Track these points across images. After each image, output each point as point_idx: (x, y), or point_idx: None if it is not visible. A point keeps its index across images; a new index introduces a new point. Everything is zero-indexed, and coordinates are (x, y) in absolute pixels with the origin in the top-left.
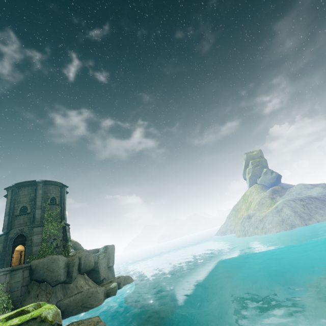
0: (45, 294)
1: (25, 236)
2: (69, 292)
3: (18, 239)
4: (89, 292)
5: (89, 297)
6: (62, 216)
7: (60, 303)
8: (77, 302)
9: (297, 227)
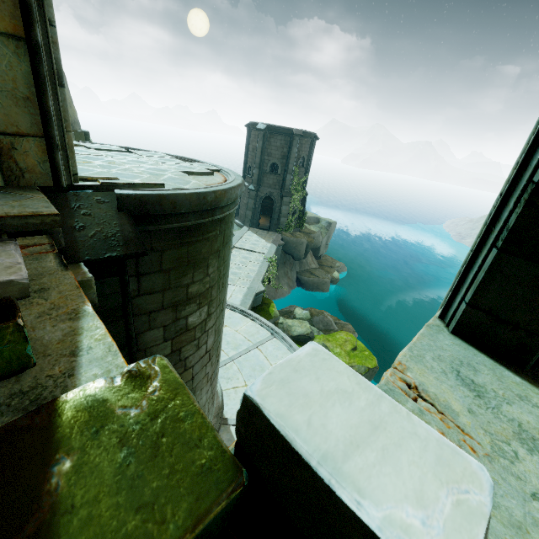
0: (289, 264)
1: (273, 200)
2: (303, 266)
3: (266, 200)
4: (324, 281)
5: (323, 284)
6: (305, 183)
7: (302, 278)
8: (314, 283)
9: None
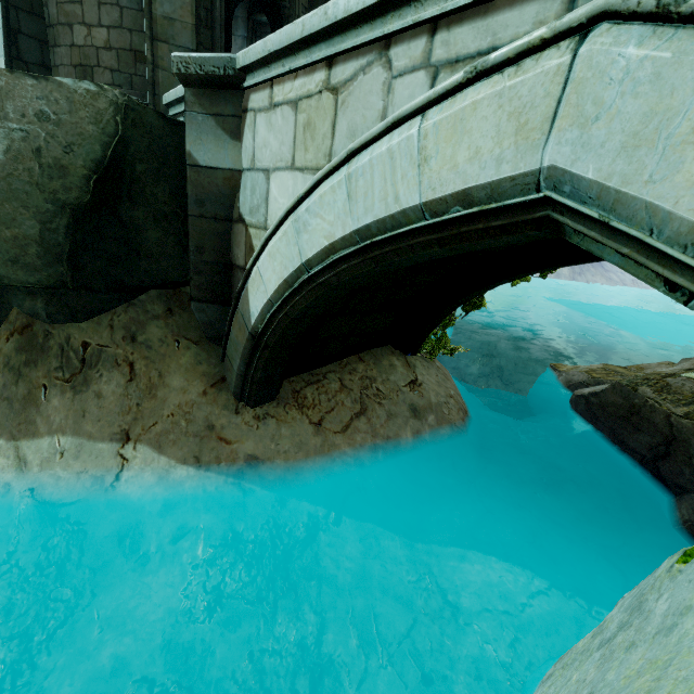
0: None
1: None
2: None
3: None
4: None
5: None
6: None
7: None
8: None
9: (563, 278)
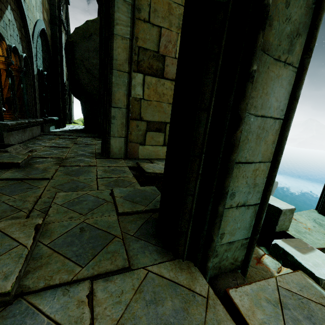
0: None
1: None
2: None
3: None
4: None
5: None
6: None
7: None
8: None
9: None
